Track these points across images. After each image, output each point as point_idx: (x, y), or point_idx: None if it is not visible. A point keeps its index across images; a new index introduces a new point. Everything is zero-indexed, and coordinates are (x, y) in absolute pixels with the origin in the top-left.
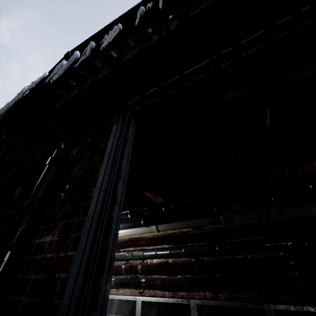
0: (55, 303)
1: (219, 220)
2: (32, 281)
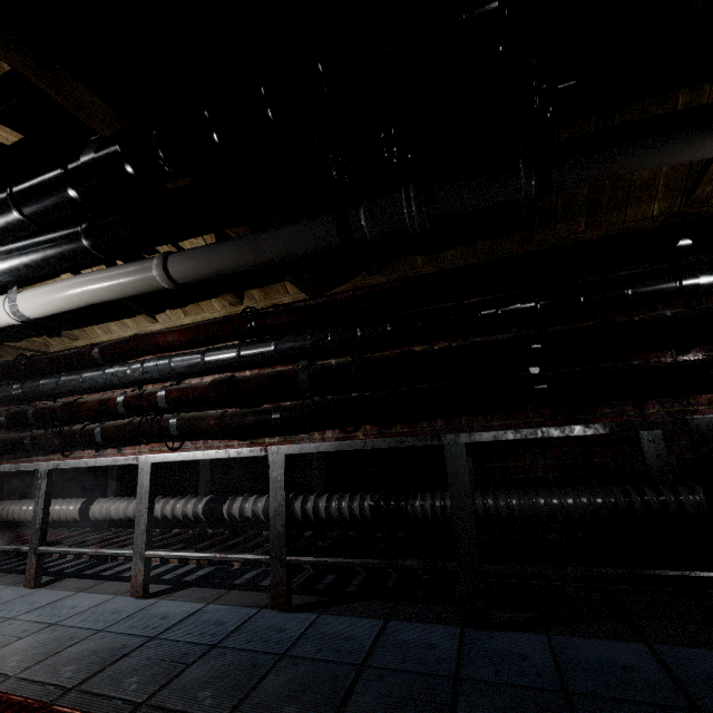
0: None
1: (356, 229)
2: None
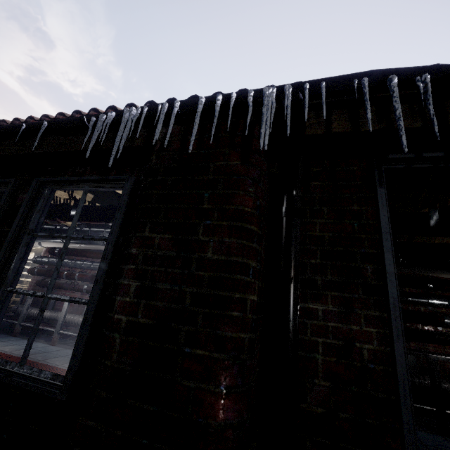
0: (370, 366)
1: None
2: (322, 344)
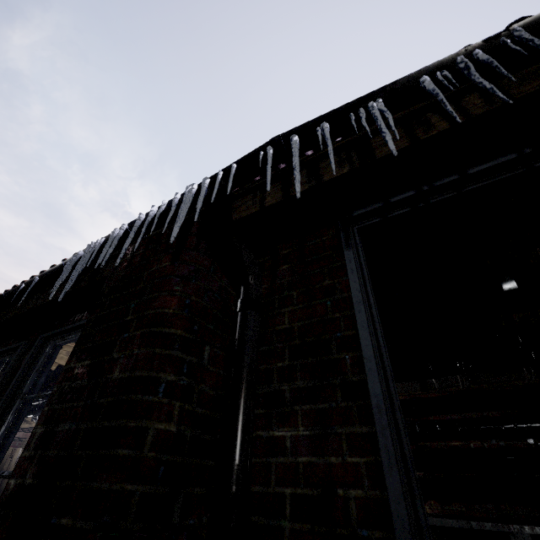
0: (362, 534)
1: (430, 385)
2: (290, 498)
